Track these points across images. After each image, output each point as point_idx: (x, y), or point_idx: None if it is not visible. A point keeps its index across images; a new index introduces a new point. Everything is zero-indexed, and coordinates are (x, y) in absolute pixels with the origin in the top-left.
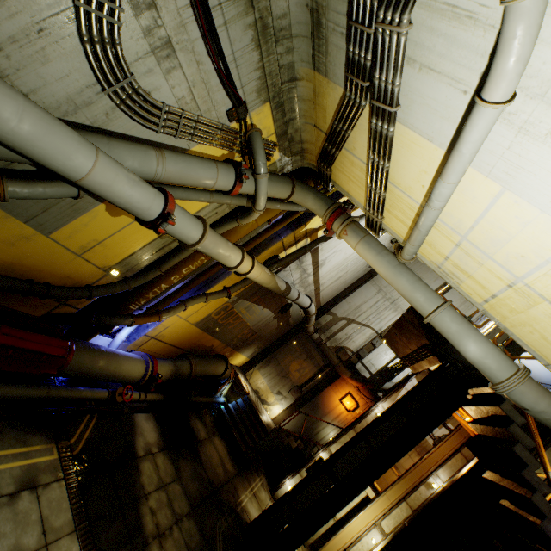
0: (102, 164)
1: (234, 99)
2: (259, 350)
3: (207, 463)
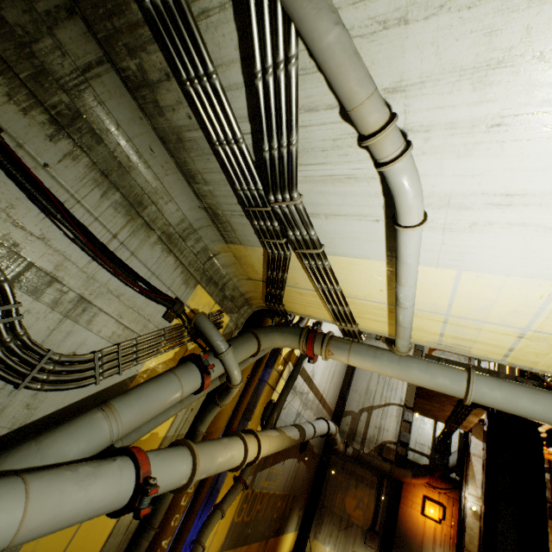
0: (36, 497)
1: (166, 302)
2: (302, 511)
3: None
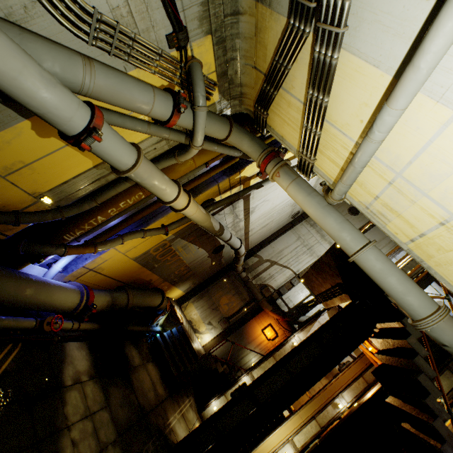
0: (1, 45)
1: (175, 22)
2: (194, 286)
3: (138, 389)
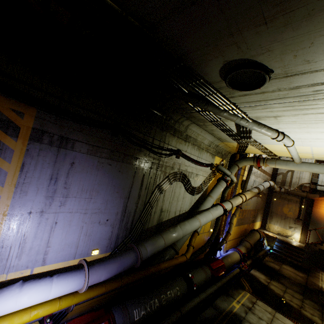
0: (212, 213)
1: (210, 166)
2: (262, 214)
3: (290, 277)
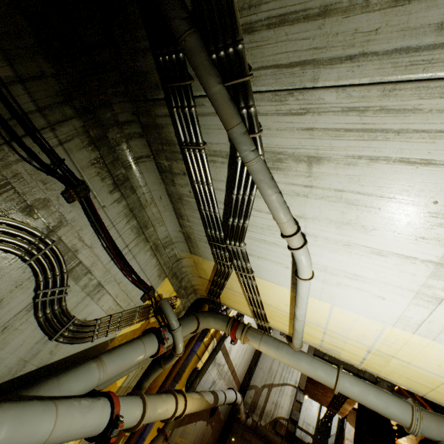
0: (61, 416)
1: (145, 289)
2: None
3: None
